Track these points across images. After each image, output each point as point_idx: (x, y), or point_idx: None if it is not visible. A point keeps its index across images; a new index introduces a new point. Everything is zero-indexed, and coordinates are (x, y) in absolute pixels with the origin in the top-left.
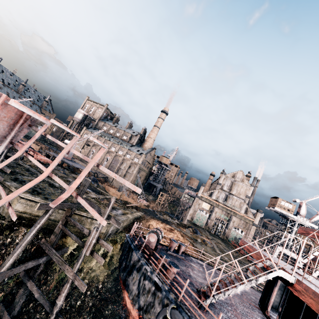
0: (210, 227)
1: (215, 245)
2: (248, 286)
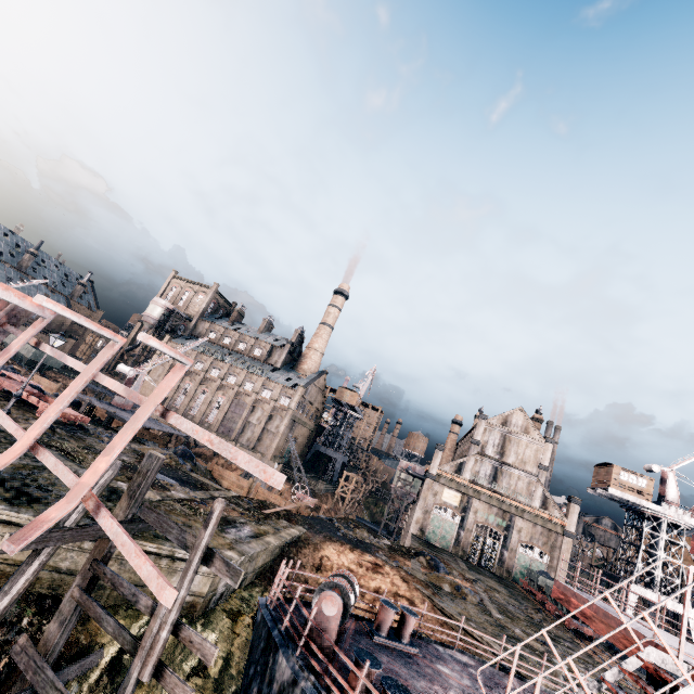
0: (466, 549)
1: (485, 598)
2: None
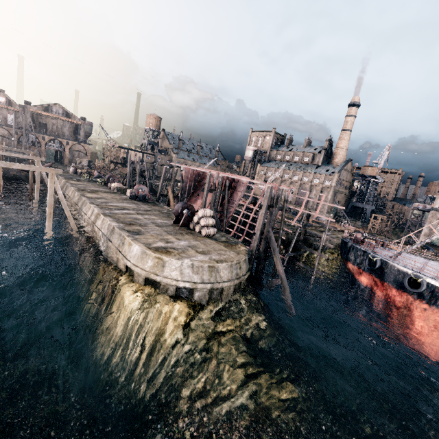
0: None
1: None
2: (419, 245)
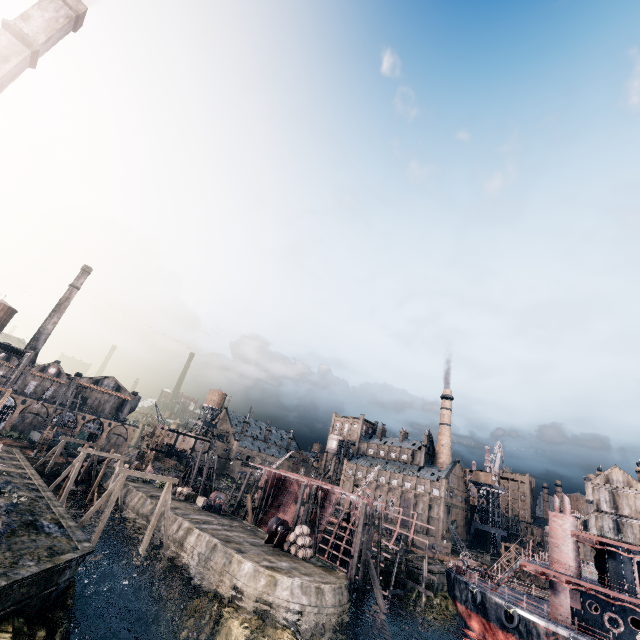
0: None
1: None
2: (509, 572)
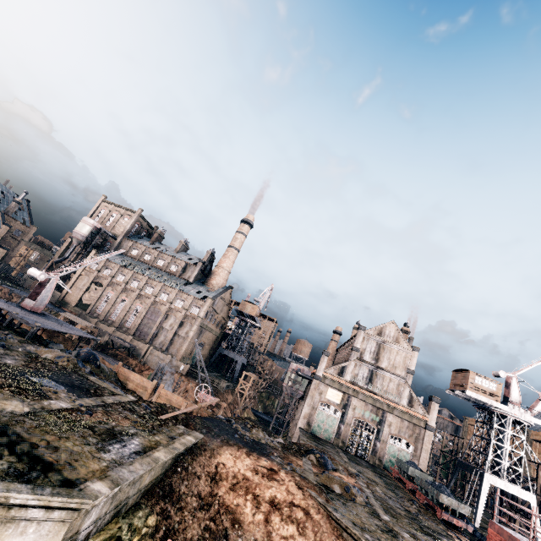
0: (345, 440)
1: (370, 495)
2: None
